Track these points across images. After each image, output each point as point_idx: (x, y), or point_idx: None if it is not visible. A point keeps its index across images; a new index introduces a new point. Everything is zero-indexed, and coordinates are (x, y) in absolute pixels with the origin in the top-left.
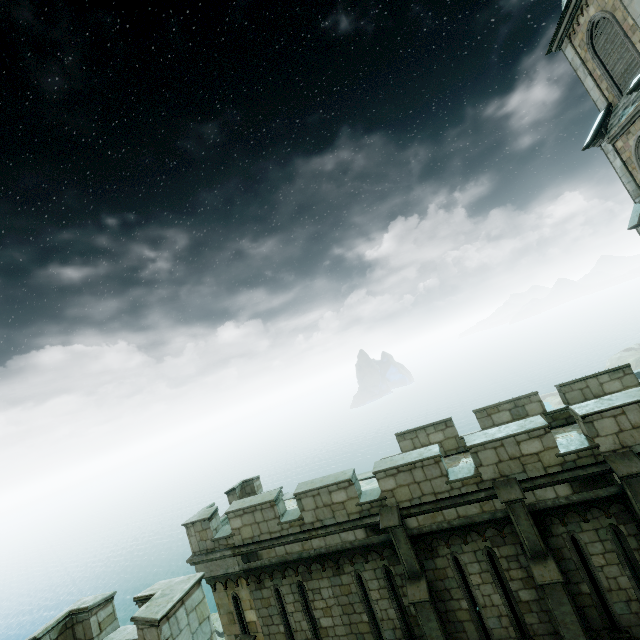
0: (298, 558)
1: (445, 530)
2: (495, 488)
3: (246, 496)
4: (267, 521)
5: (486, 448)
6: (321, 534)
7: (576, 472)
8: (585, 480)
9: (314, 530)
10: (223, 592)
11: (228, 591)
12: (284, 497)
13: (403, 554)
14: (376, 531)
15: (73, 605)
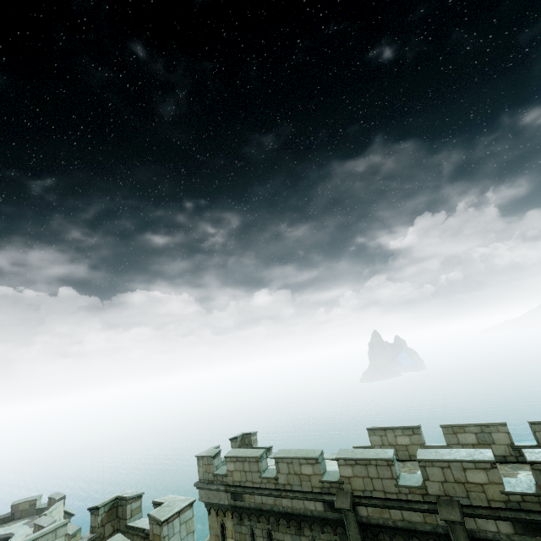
0: (270, 510)
1: (391, 527)
2: (437, 504)
3: (244, 446)
4: (252, 472)
5: (434, 465)
6: (289, 496)
7: (518, 514)
8: (528, 525)
9: (284, 491)
10: (215, 517)
11: (218, 518)
12: (272, 455)
13: (352, 536)
14: (332, 508)
15: (120, 492)
